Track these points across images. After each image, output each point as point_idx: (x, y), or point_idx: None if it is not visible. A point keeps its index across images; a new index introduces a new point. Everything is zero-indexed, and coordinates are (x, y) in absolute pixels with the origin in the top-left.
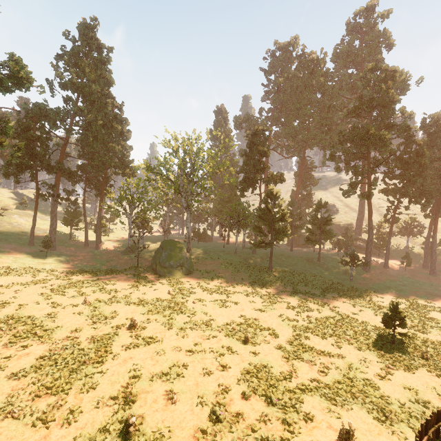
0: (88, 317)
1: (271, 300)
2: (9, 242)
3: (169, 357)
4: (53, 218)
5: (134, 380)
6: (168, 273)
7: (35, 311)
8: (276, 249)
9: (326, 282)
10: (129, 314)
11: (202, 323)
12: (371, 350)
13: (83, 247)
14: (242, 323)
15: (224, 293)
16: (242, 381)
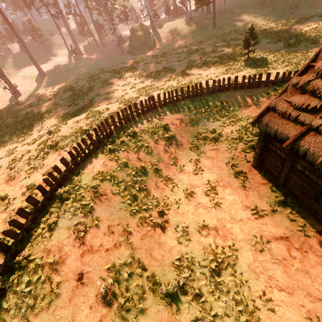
0: (88, 81)
1: (194, 52)
2: (61, 57)
3: (113, 88)
4: (69, 32)
5: (96, 96)
6: (137, 52)
7: (71, 83)
8: (239, 1)
9: (261, 24)
10: (105, 77)
11: (138, 74)
12: (224, 68)
13: (97, 49)
14: (160, 70)
15: (165, 56)
16: (136, 91)
